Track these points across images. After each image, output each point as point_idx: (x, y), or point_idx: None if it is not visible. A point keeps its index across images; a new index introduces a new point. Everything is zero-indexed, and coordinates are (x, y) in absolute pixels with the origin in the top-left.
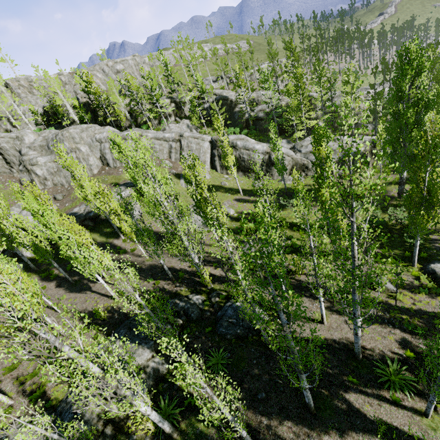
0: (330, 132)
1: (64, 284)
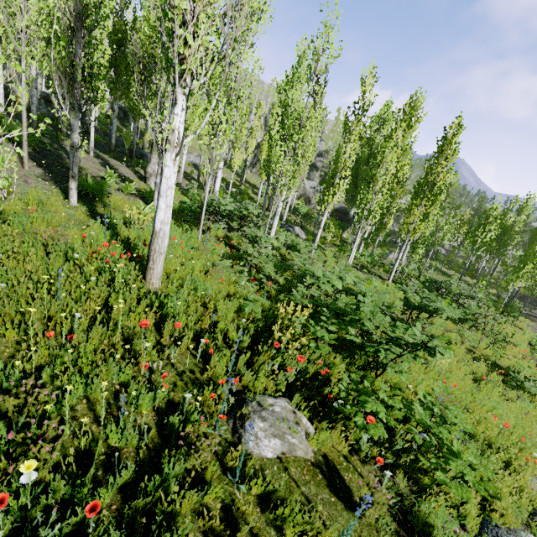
0: None
1: None
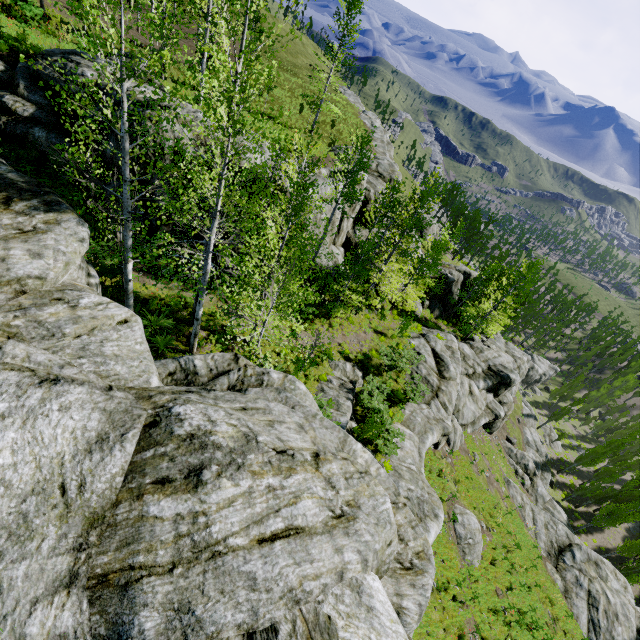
0: None
1: (592, 531)
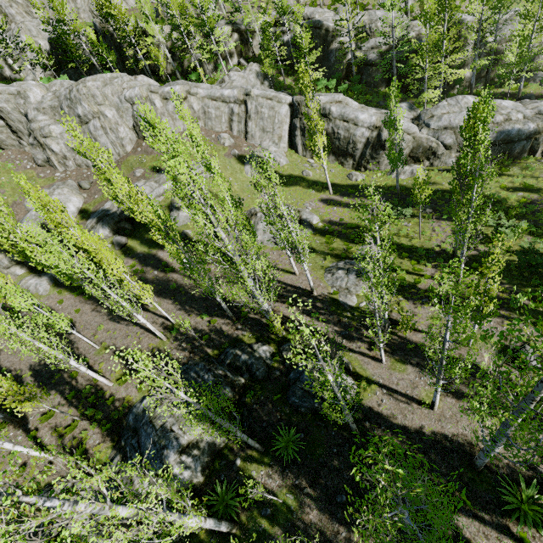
0: (479, 88)
1: (101, 309)
